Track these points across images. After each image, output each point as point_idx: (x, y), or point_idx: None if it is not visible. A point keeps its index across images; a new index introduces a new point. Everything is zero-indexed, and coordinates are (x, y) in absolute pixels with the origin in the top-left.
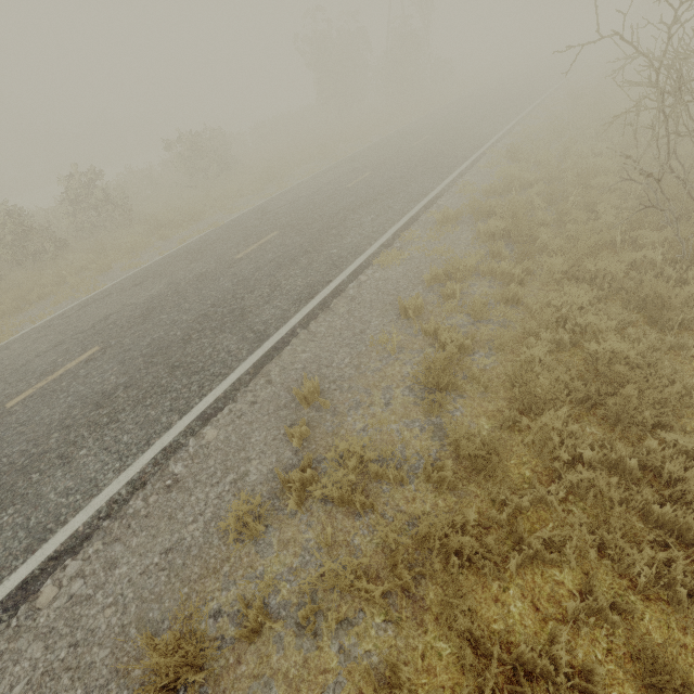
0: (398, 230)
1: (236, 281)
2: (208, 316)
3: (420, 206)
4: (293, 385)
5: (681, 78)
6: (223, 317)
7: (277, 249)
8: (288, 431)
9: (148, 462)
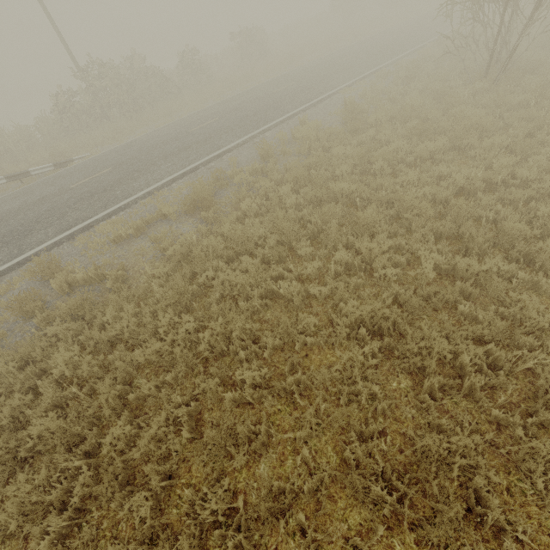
0: (356, 80)
1: (274, 99)
2: (263, 108)
3: (372, 71)
4: (297, 125)
5: None
6: (269, 108)
7: (294, 88)
8: (295, 128)
9: (247, 138)
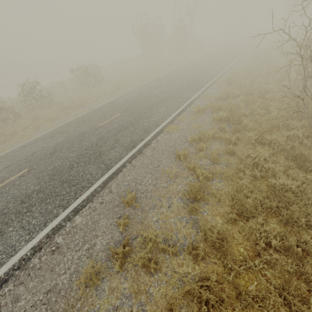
0: (176, 115)
1: (98, 137)
2: (83, 155)
3: (186, 104)
4: (122, 194)
5: (311, 51)
6: (90, 155)
7: (118, 122)
8: (118, 221)
9: (43, 236)
